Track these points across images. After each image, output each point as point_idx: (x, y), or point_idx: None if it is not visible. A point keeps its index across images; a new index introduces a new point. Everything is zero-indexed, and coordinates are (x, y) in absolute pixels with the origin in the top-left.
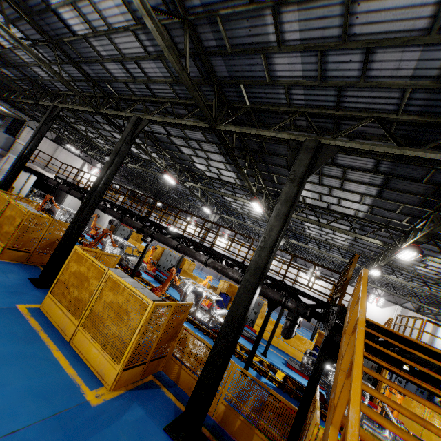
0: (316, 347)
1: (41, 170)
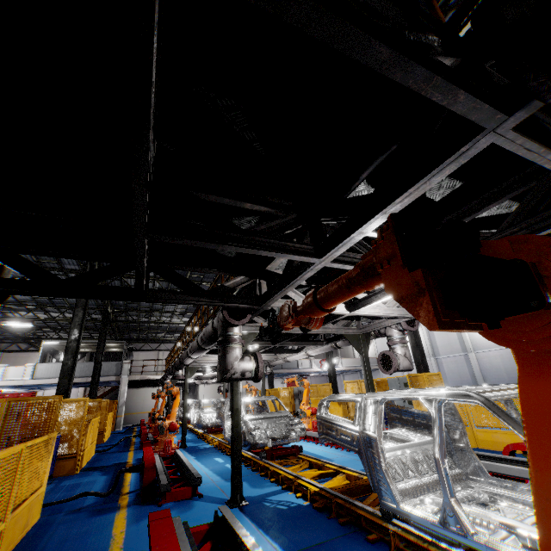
0: None
1: (152, 376)
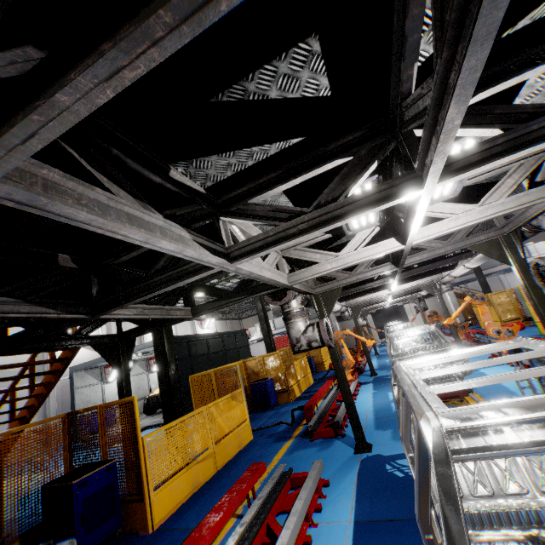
0: None
1: None
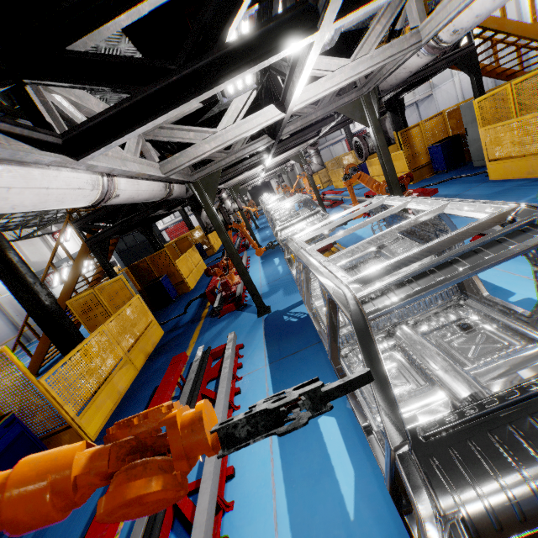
0: (428, 147)
1: None
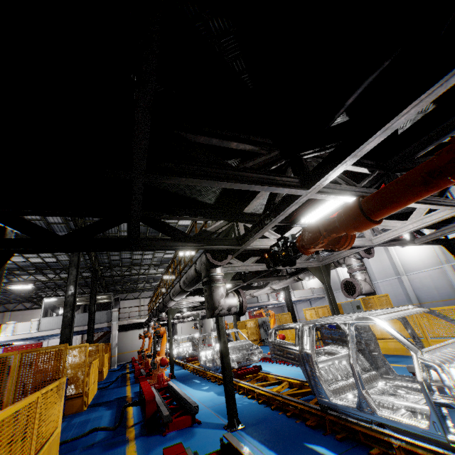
0: None
1: (137, 320)
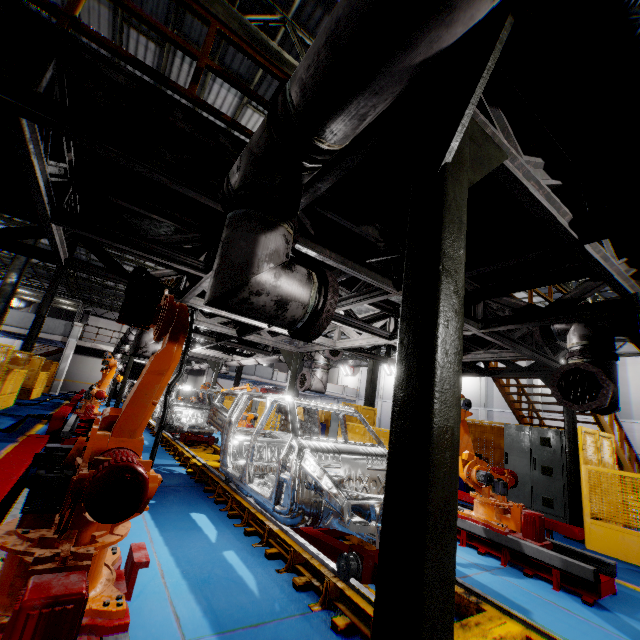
0: None
1: (105, 347)
